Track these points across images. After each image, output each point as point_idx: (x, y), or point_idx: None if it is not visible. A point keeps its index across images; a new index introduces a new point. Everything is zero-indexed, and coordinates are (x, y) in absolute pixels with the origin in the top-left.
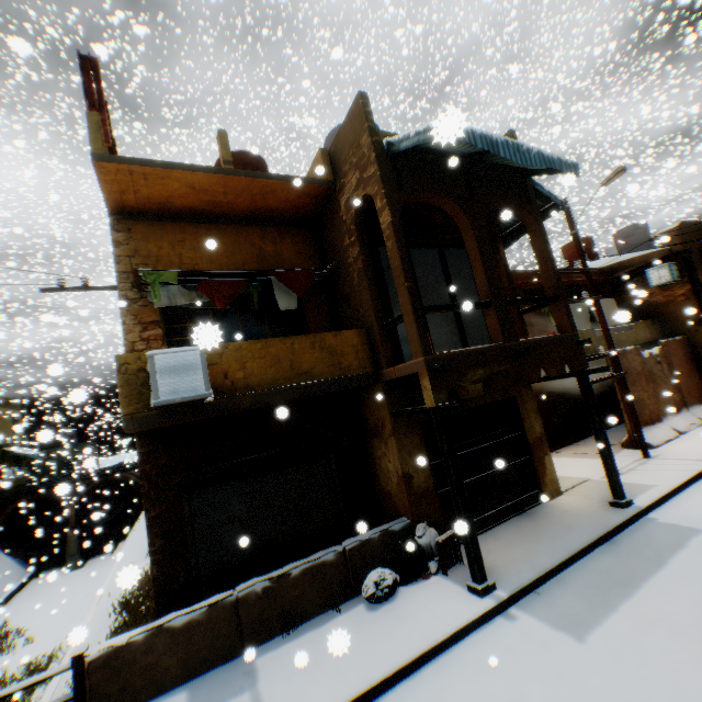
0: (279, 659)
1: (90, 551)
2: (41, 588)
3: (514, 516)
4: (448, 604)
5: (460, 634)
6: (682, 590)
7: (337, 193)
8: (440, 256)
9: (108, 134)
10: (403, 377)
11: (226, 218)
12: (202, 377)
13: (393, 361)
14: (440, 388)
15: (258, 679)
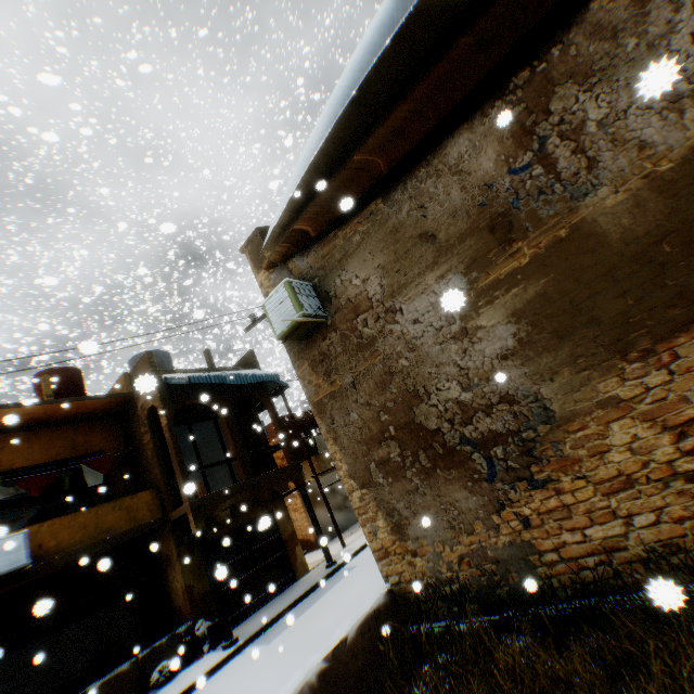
0: None
1: None
2: None
3: (275, 595)
4: (207, 661)
5: (209, 673)
6: (326, 598)
7: (136, 399)
8: (215, 424)
9: None
10: (181, 517)
11: (45, 424)
12: (26, 551)
13: (176, 506)
14: (200, 519)
15: None
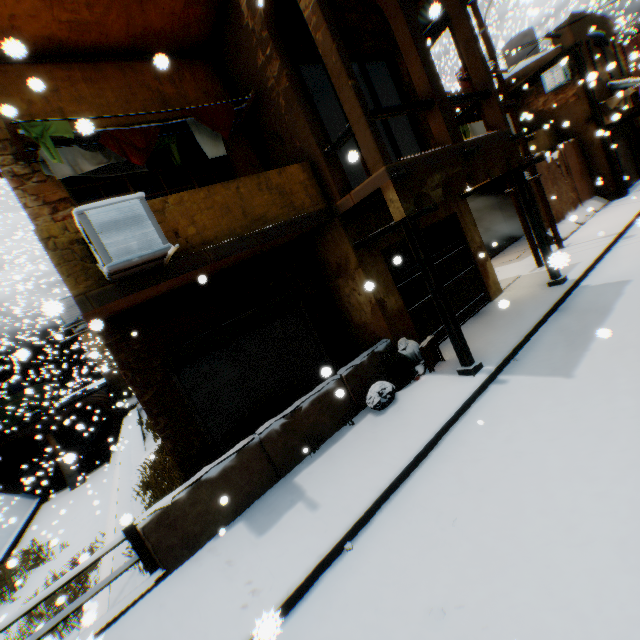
0: (316, 473)
1: (86, 468)
2: (54, 509)
3: (470, 317)
4: (447, 390)
5: (466, 406)
6: (635, 320)
7: None
8: (361, 72)
9: None
10: (361, 202)
11: (102, 55)
12: (154, 230)
13: (345, 190)
14: (406, 198)
15: (305, 492)
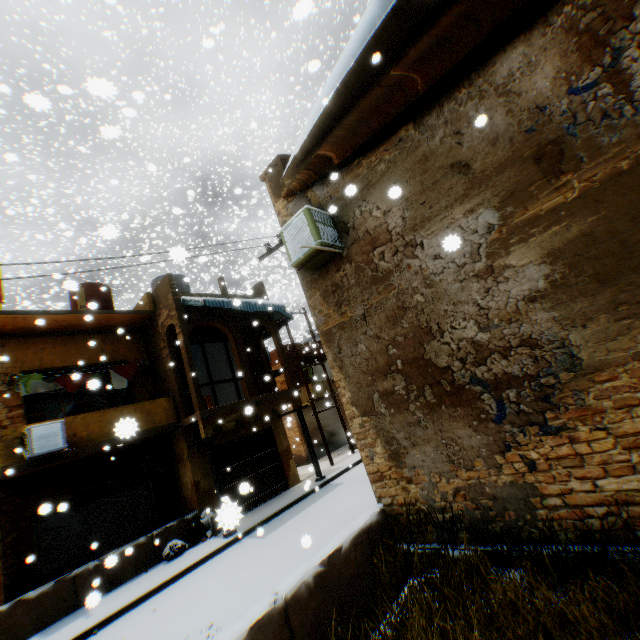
0: (104, 599)
1: None
2: None
3: (269, 499)
4: (210, 545)
5: (211, 555)
6: (315, 507)
7: (157, 317)
8: (225, 346)
9: (2, 296)
10: (192, 423)
11: (79, 331)
12: (63, 437)
13: (188, 414)
14: (209, 427)
15: (90, 610)
